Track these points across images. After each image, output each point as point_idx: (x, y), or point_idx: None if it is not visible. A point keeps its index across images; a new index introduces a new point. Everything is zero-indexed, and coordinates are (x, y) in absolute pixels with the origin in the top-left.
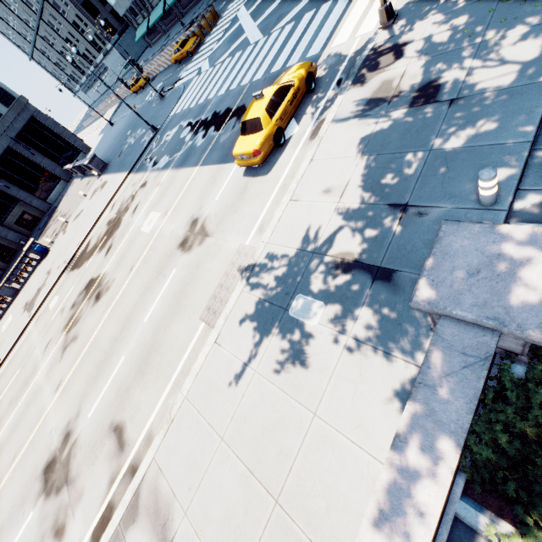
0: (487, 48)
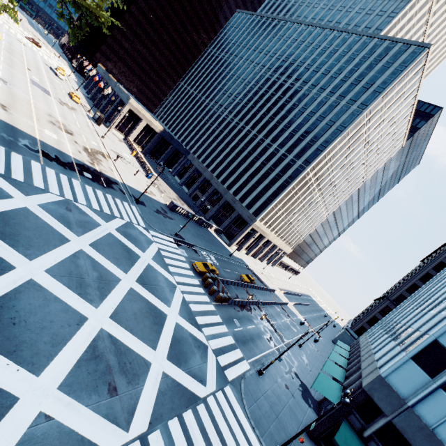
0: None
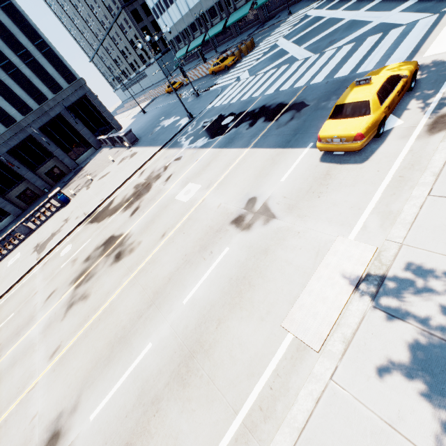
0: None
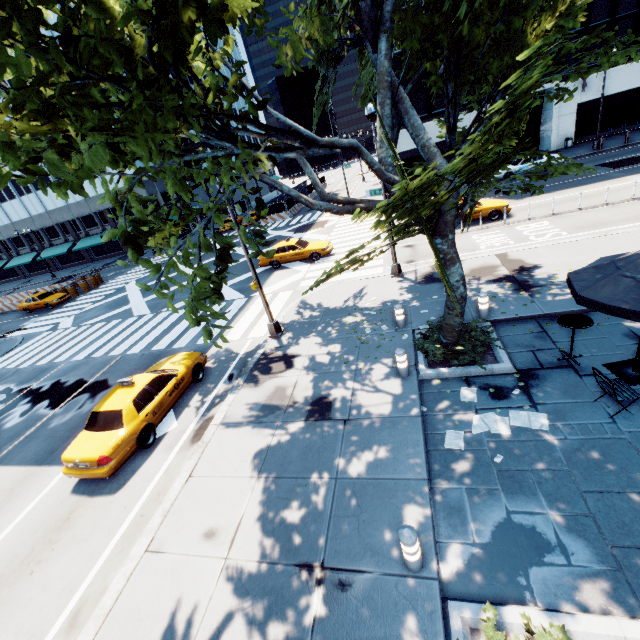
0: (362, 376)
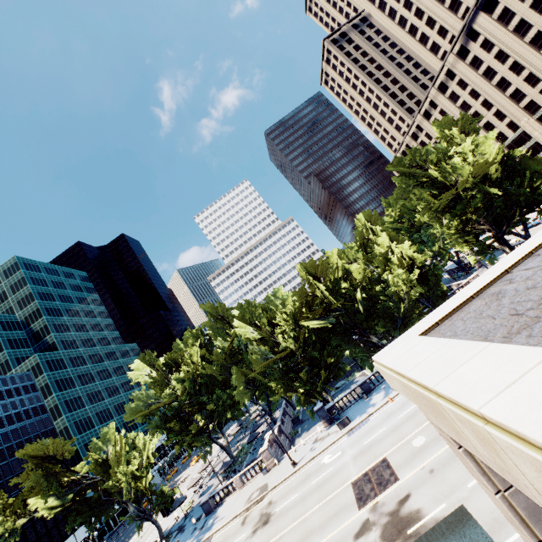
0: None
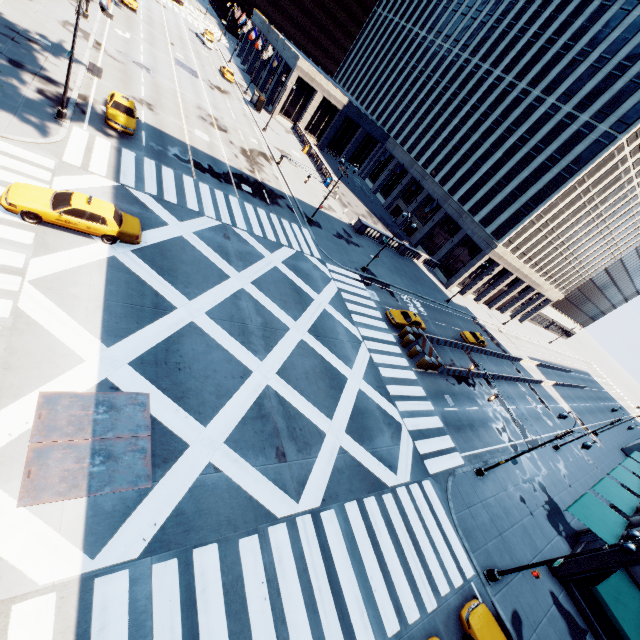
0: None
